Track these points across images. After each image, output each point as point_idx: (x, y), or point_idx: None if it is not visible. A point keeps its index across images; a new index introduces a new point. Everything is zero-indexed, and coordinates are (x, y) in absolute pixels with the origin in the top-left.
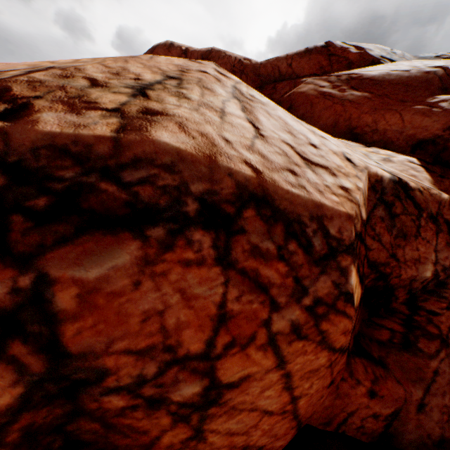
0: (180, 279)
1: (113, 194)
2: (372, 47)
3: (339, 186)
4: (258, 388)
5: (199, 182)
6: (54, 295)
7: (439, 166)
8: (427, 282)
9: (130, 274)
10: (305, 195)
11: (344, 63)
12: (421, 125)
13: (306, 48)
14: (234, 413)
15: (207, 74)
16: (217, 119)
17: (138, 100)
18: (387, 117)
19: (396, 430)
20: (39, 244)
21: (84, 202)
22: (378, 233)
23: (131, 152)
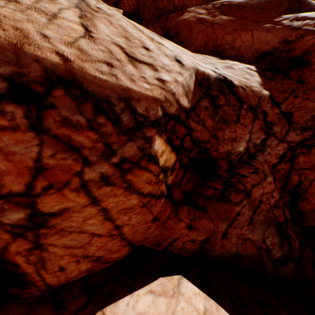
0: None
1: None
2: None
3: (156, 78)
4: (80, 218)
5: (6, 65)
6: None
7: (272, 72)
8: (241, 155)
9: None
10: (113, 81)
11: None
12: (265, 40)
13: None
14: (65, 233)
15: None
16: (44, 20)
17: None
18: (242, 36)
19: (207, 249)
20: None
21: None
22: (202, 119)
23: None
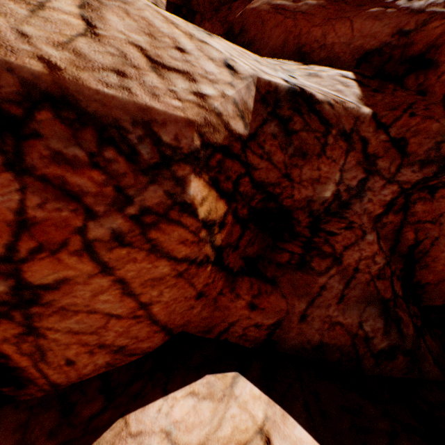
0: None
1: None
2: None
3: (193, 92)
4: (88, 292)
5: None
6: None
7: (379, 80)
8: (328, 203)
9: None
10: (124, 97)
11: None
12: (370, 32)
13: None
14: (68, 314)
15: None
16: (24, 12)
17: None
18: (337, 28)
19: (279, 338)
20: None
21: None
22: (269, 152)
23: None
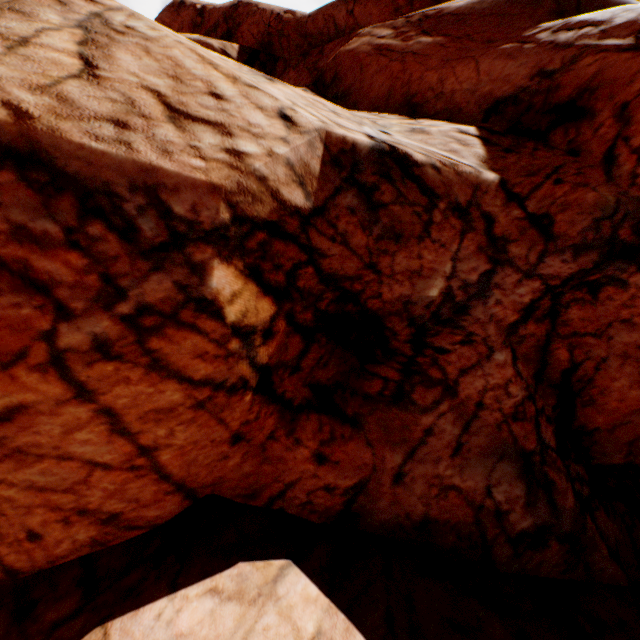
0: None
1: None
2: None
3: (225, 149)
4: (57, 427)
5: None
6: None
7: (514, 137)
8: (436, 306)
9: None
10: (120, 153)
11: None
12: (502, 75)
13: None
14: (28, 459)
15: None
16: None
17: None
18: (457, 71)
19: (363, 509)
20: None
21: None
22: (344, 232)
23: None
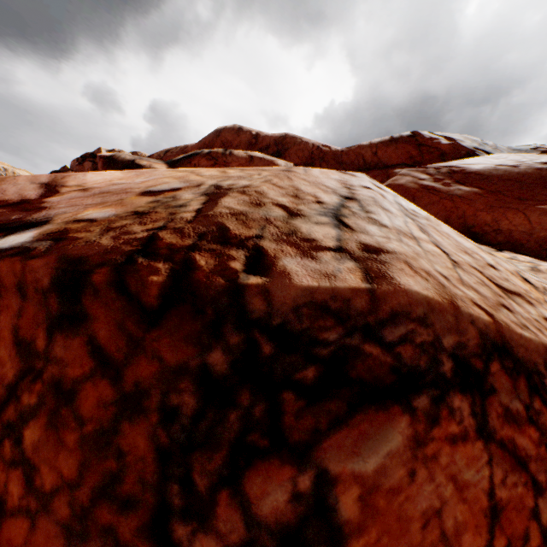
0: (449, 462)
1: (377, 357)
2: (461, 138)
3: (543, 318)
4: None
5: (448, 334)
6: (336, 500)
7: None
8: None
9: (404, 461)
10: (535, 338)
11: (437, 154)
12: None
13: (391, 136)
14: None
15: (371, 190)
16: (418, 248)
17: (345, 232)
18: (509, 217)
19: None
20: (312, 428)
21: (350, 370)
22: None
23: (386, 305)
